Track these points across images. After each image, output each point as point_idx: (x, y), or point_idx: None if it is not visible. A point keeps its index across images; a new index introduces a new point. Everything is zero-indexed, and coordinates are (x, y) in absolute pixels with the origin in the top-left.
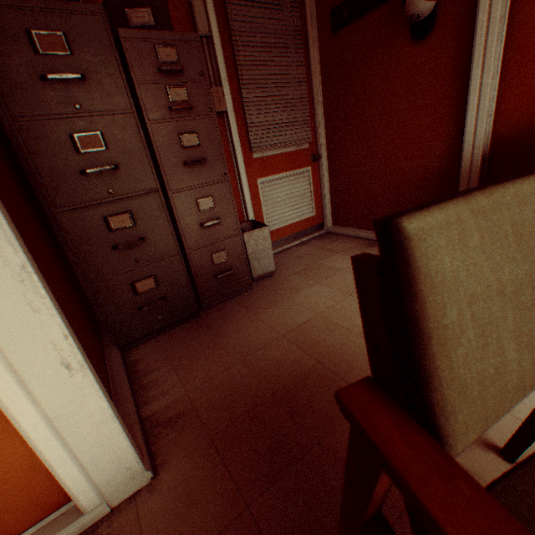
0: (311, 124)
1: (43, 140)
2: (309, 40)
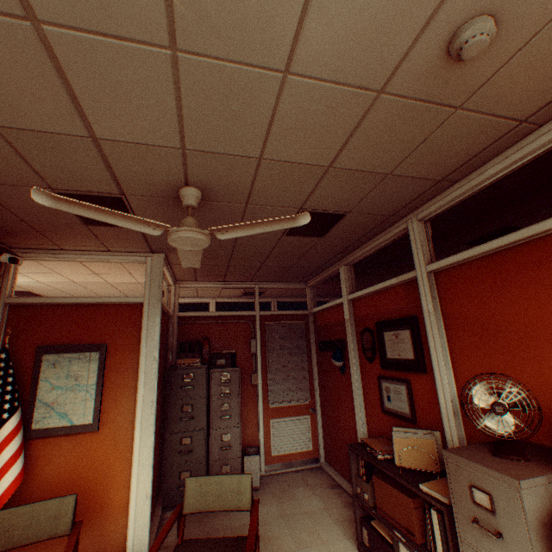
0: (311, 389)
1: (174, 406)
2: (311, 348)
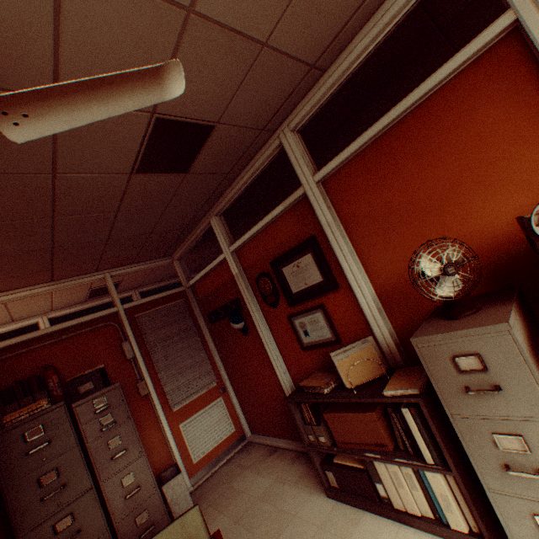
0: (215, 369)
1: (22, 489)
2: (201, 326)
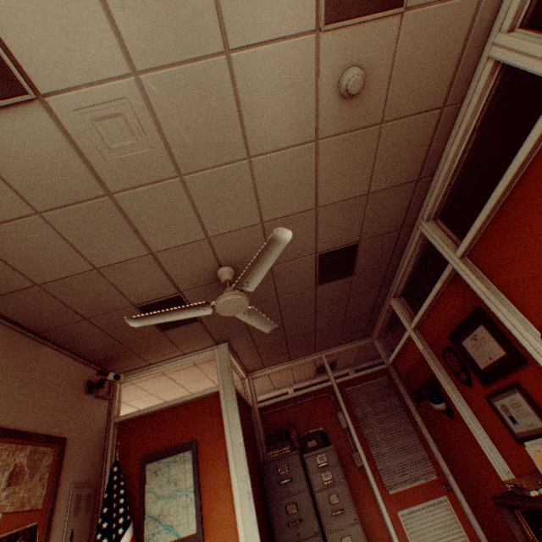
0: (431, 457)
1: (277, 508)
2: (408, 405)
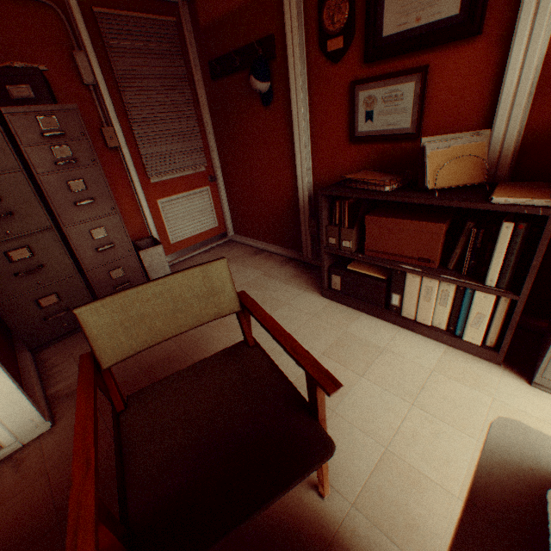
0: (206, 151)
1: None
2: (196, 81)
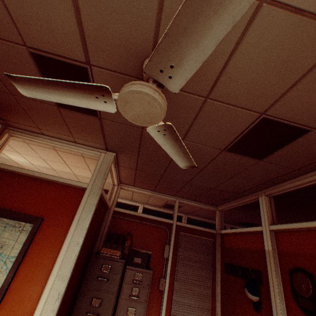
0: (212, 311)
1: (85, 295)
2: (216, 267)
